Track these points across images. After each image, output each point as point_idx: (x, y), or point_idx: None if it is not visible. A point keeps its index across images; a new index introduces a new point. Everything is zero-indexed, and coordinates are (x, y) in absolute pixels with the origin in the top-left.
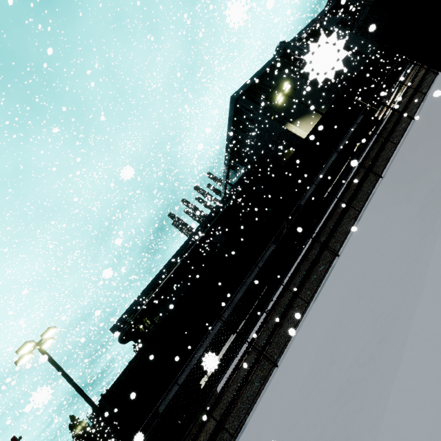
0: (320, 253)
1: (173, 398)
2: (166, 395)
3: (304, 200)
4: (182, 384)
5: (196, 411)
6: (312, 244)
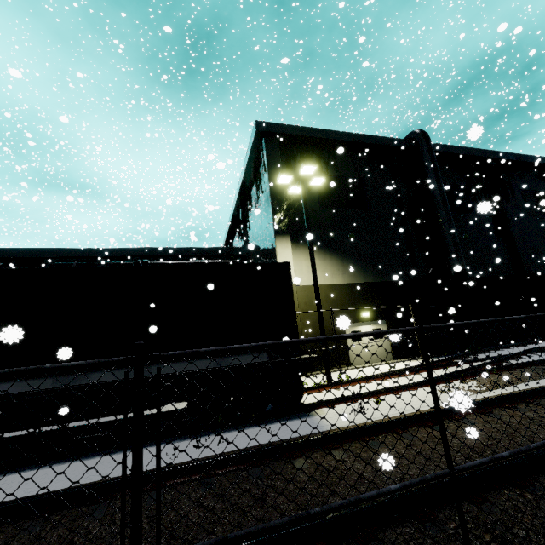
0: None
1: None
2: None
3: None
4: None
5: None
6: None
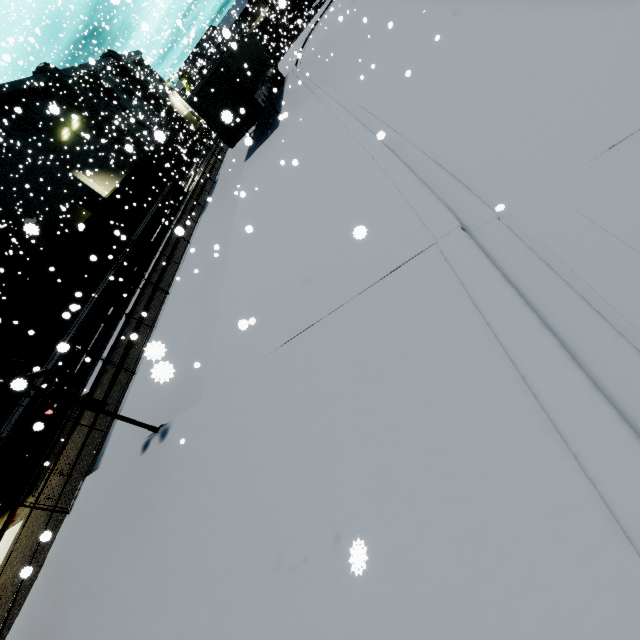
0: (173, 251)
1: (22, 418)
2: (6, 421)
3: (136, 237)
4: (30, 402)
5: (55, 428)
6: (158, 262)
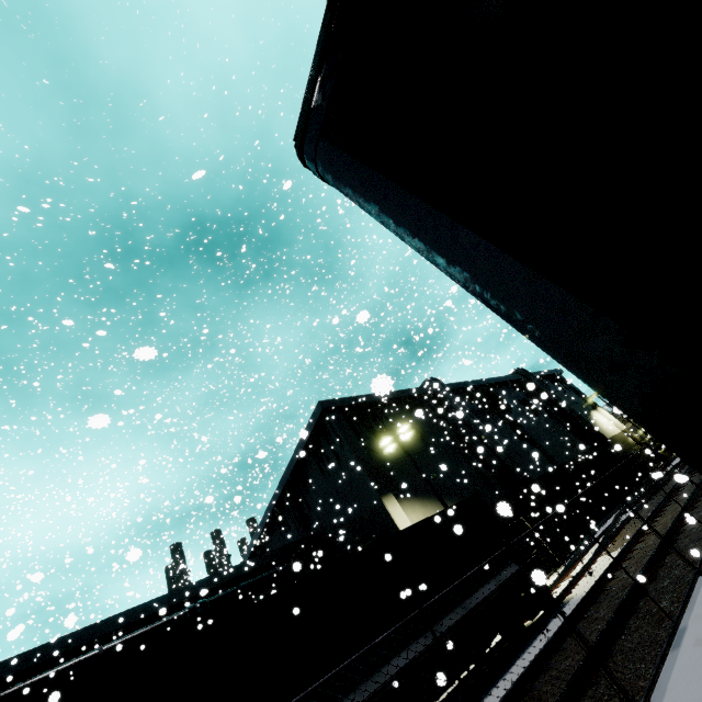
0: None
1: None
2: None
3: None
4: None
5: None
6: None
